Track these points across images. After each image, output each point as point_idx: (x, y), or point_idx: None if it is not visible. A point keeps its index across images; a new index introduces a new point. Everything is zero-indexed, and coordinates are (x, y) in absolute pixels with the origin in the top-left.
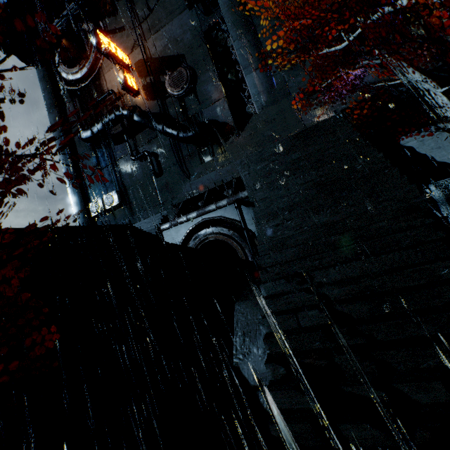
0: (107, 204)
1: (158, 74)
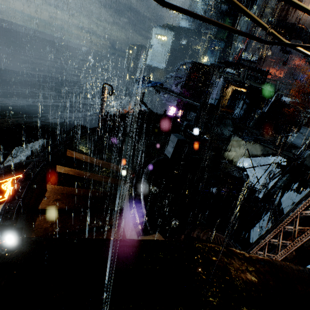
0: (253, 59)
1: None
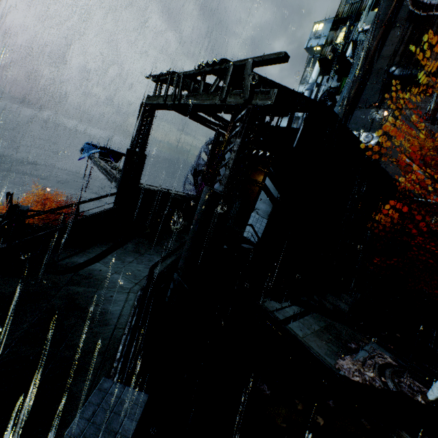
0: (362, 140)
1: None
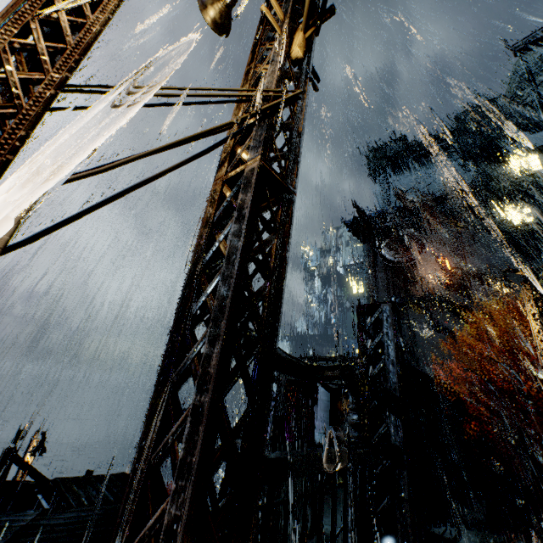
0: None
1: (470, 282)
